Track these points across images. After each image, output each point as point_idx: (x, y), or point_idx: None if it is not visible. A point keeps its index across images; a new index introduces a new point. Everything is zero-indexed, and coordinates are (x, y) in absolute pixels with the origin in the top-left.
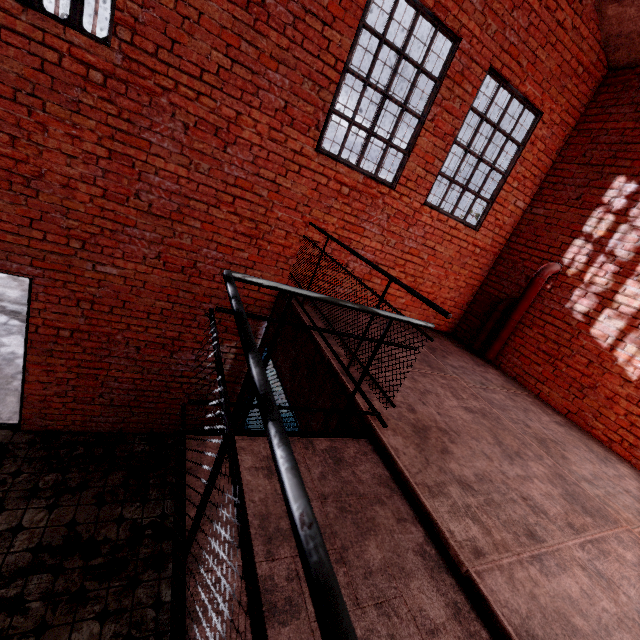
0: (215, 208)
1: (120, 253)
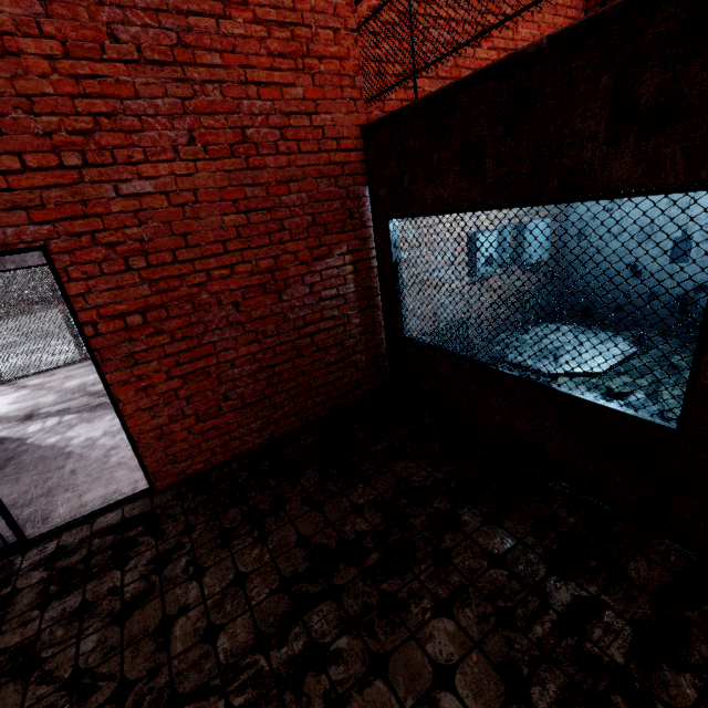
0: (226, 21)
1: (139, 153)
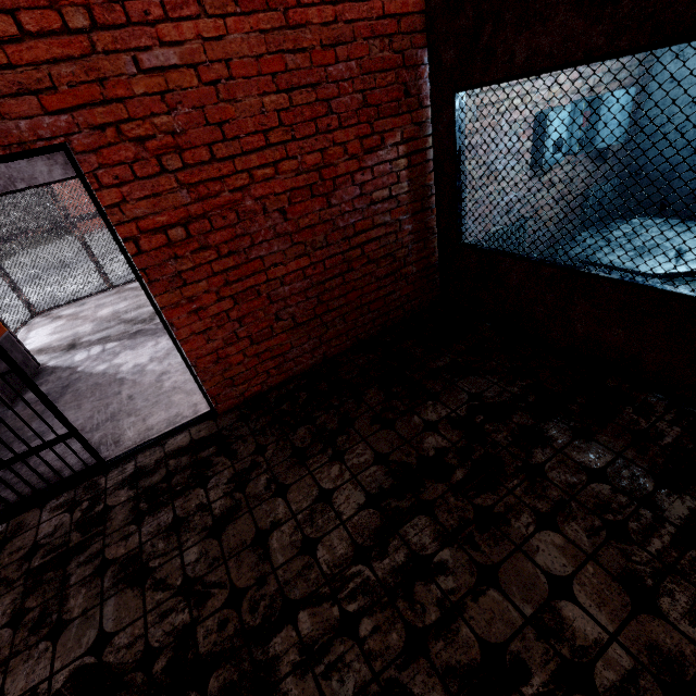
0: None
1: (156, 7)
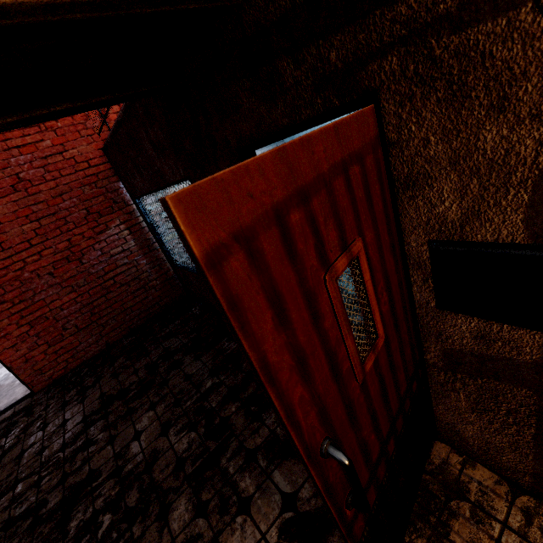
0: None
1: None
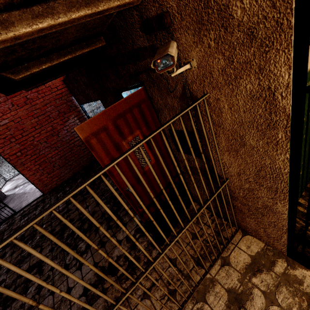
0: None
1: (1, 114)
